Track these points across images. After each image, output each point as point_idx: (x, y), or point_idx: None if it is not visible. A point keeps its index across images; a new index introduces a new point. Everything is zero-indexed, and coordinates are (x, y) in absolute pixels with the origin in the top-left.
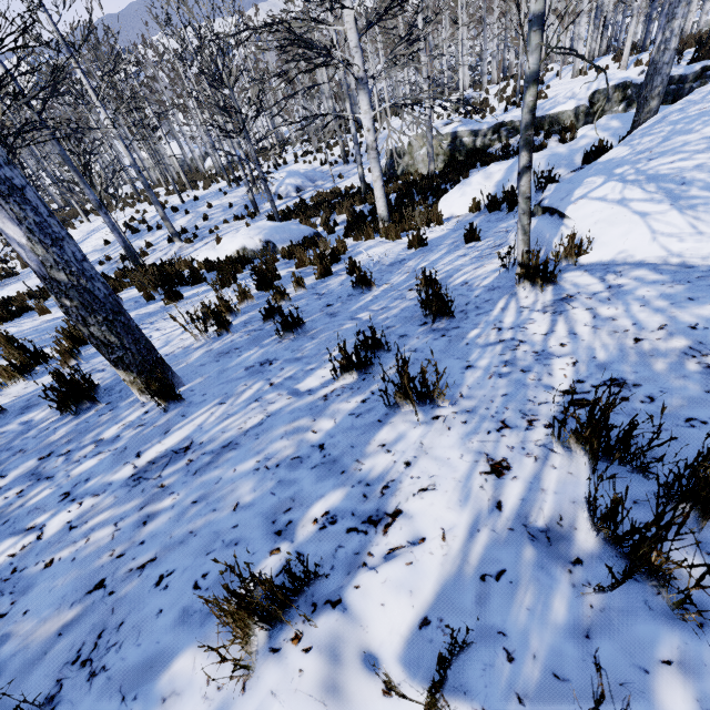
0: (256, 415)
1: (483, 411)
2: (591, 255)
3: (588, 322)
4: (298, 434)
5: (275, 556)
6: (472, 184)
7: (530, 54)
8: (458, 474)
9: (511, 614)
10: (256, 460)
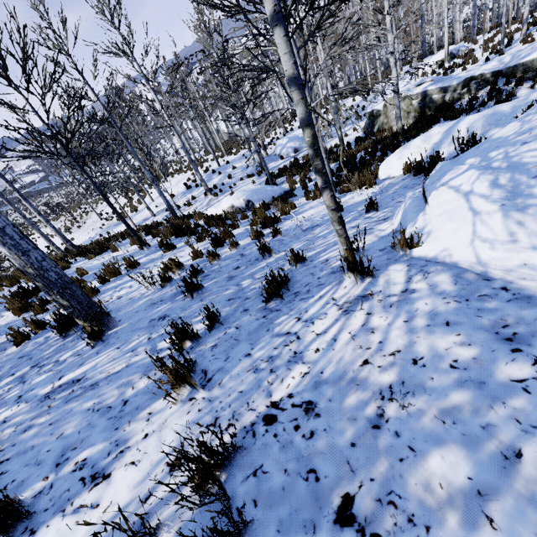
0: (123, 363)
1: (217, 403)
2: (422, 249)
3: (354, 329)
4: (125, 387)
5: (43, 482)
6: (410, 148)
7: (297, 107)
8: (157, 457)
9: None
10: (94, 402)
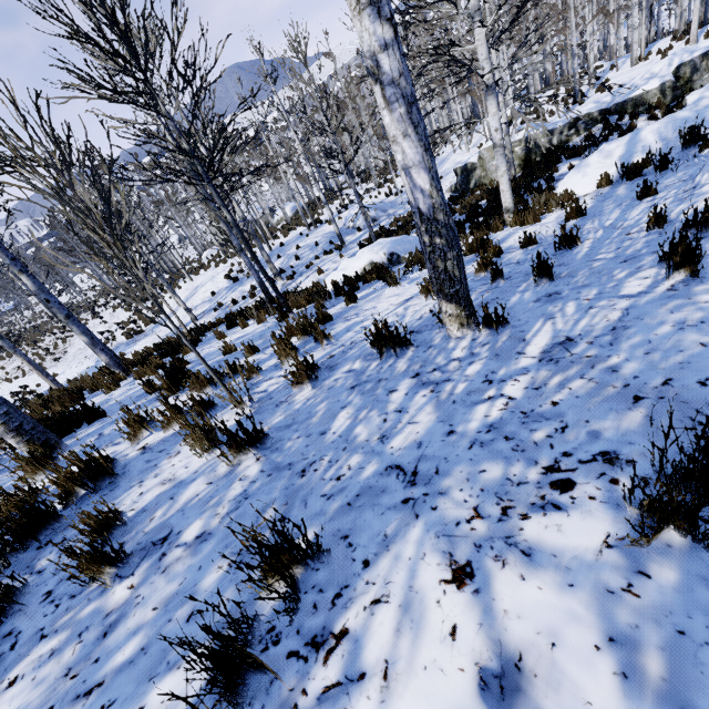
0: (610, 312)
1: None
2: None
3: None
4: (688, 307)
5: None
6: (590, 165)
7: None
8: None
9: None
10: (669, 326)
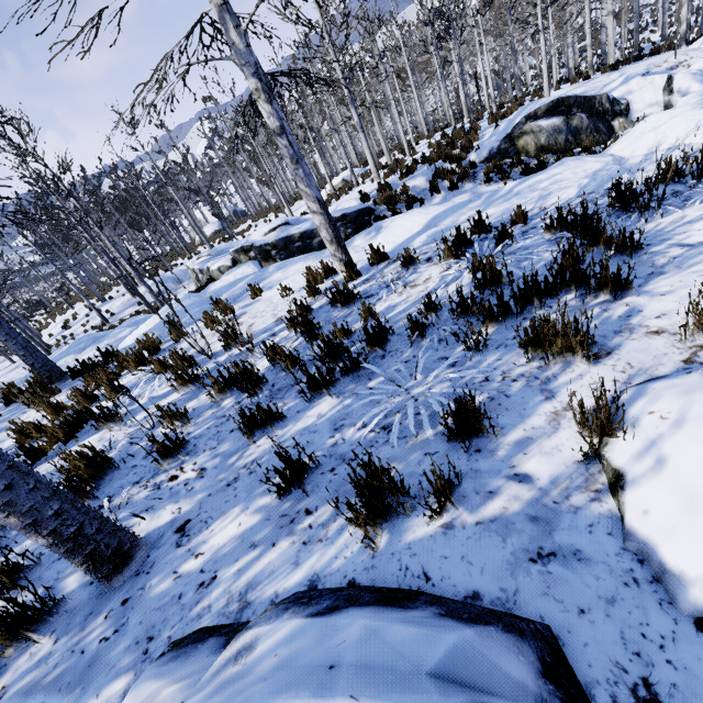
0: None
1: None
2: None
3: None
4: None
5: None
6: None
7: None
8: None
9: None
10: None
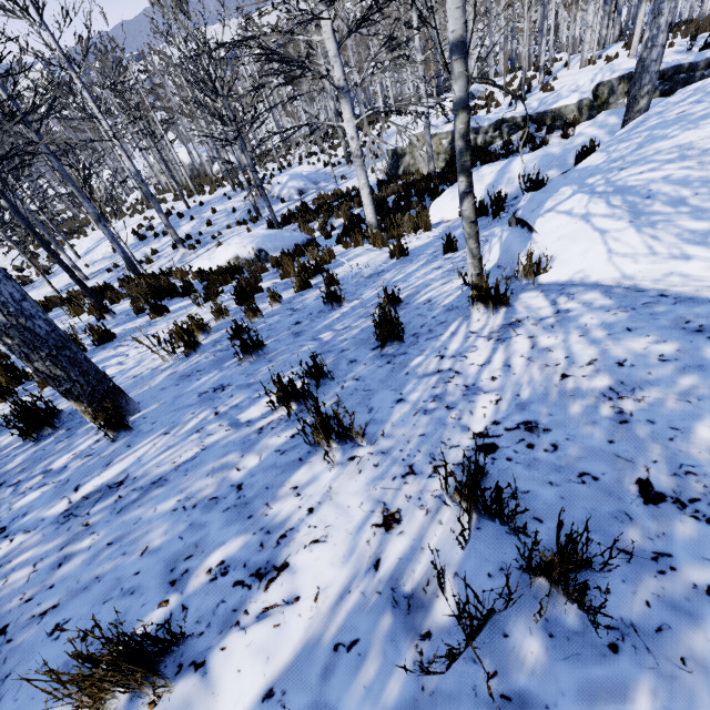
0: (193, 448)
1: (396, 452)
2: (550, 274)
3: (525, 352)
4: (223, 471)
5: (162, 608)
6: None
7: (455, 83)
8: (352, 525)
9: (348, 691)
10: (177, 500)
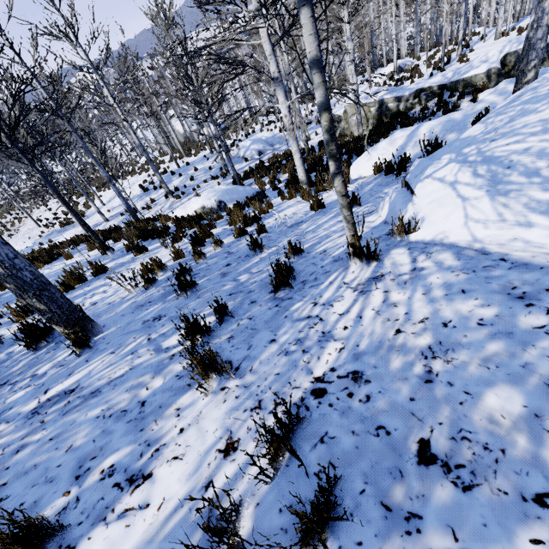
0: (125, 367)
1: (254, 387)
2: (419, 233)
3: (377, 306)
4: (137, 389)
5: (65, 497)
6: (378, 150)
7: (316, 91)
8: (203, 448)
9: None
10: (102, 409)
